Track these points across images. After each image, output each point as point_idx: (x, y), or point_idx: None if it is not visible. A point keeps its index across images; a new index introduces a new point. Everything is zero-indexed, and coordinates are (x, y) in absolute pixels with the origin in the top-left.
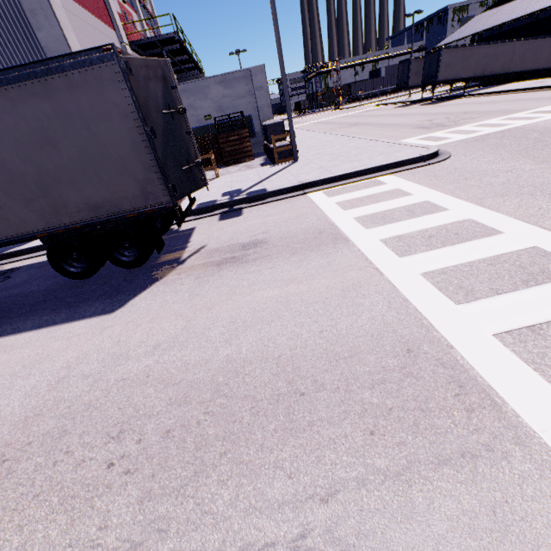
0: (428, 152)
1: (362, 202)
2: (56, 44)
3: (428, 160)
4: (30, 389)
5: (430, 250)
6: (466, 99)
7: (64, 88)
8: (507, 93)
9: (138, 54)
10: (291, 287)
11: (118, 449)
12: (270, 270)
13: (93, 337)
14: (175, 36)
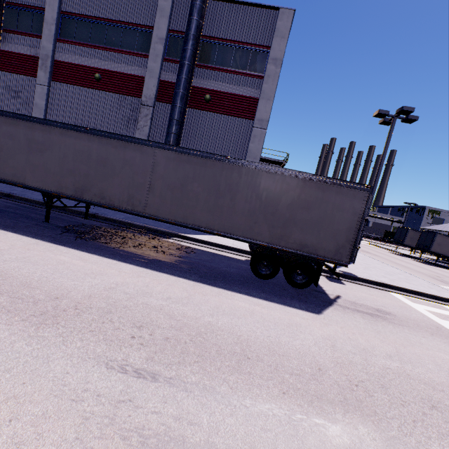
0: None
1: None
2: (255, 151)
3: None
4: (314, 342)
5: None
6: None
7: (334, 191)
8: None
9: None
10: None
11: (446, 417)
12: (425, 339)
13: (323, 326)
14: (284, 163)
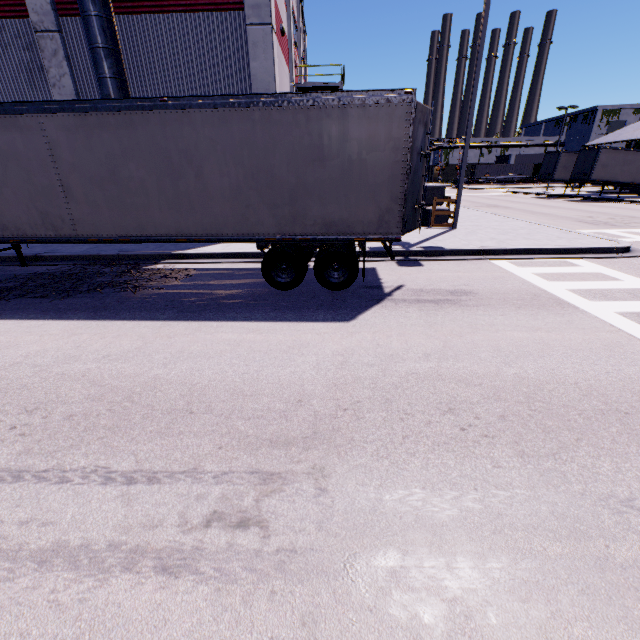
0: (621, 245)
1: (565, 278)
2: (264, 74)
3: (620, 253)
4: (316, 364)
5: None
6: (622, 204)
7: (356, 116)
8: None
9: None
10: (541, 334)
11: (460, 420)
12: (503, 317)
13: (345, 337)
14: (340, 86)
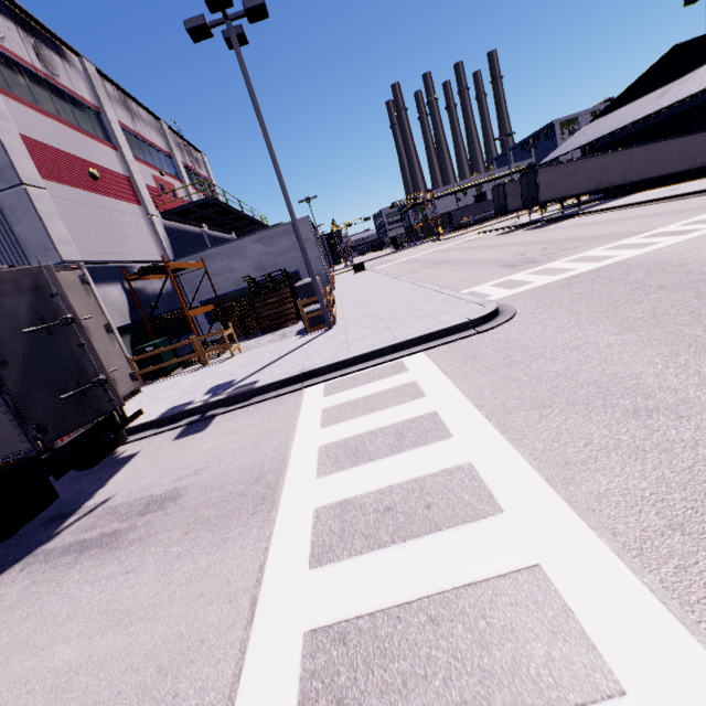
0: (478, 315)
1: (353, 410)
2: (36, 235)
3: (480, 325)
4: None
5: (366, 550)
6: (579, 218)
7: None
8: (629, 207)
9: (174, 222)
10: (104, 641)
11: None
12: (123, 579)
13: None
14: (210, 200)
